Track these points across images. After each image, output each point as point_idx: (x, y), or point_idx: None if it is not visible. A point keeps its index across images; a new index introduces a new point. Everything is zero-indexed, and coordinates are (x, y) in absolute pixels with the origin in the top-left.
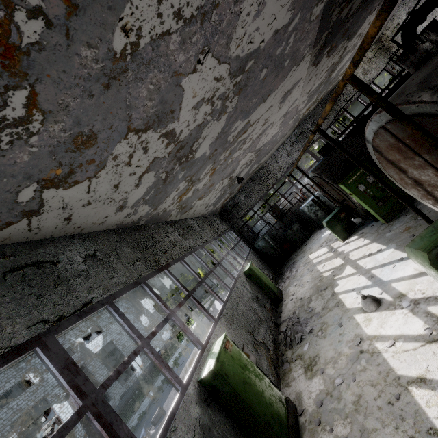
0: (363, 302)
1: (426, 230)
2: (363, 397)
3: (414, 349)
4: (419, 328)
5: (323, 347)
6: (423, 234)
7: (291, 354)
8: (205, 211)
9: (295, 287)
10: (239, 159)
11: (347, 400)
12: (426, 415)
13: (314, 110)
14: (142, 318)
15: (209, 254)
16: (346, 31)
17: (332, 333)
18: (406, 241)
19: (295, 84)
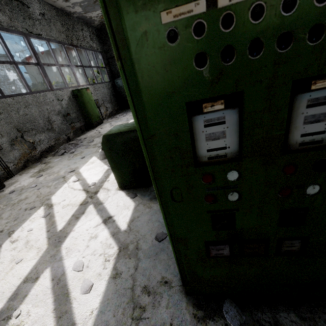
0: (100, 152)
1: (133, 122)
2: (26, 199)
3: (75, 189)
4: (93, 181)
5: (60, 164)
6: (129, 123)
7: (49, 159)
8: (68, 7)
9: (108, 125)
10: None
11: (20, 197)
12: (23, 223)
13: None
14: (9, 85)
15: (29, 48)
16: None
17: (74, 160)
18: None
19: None
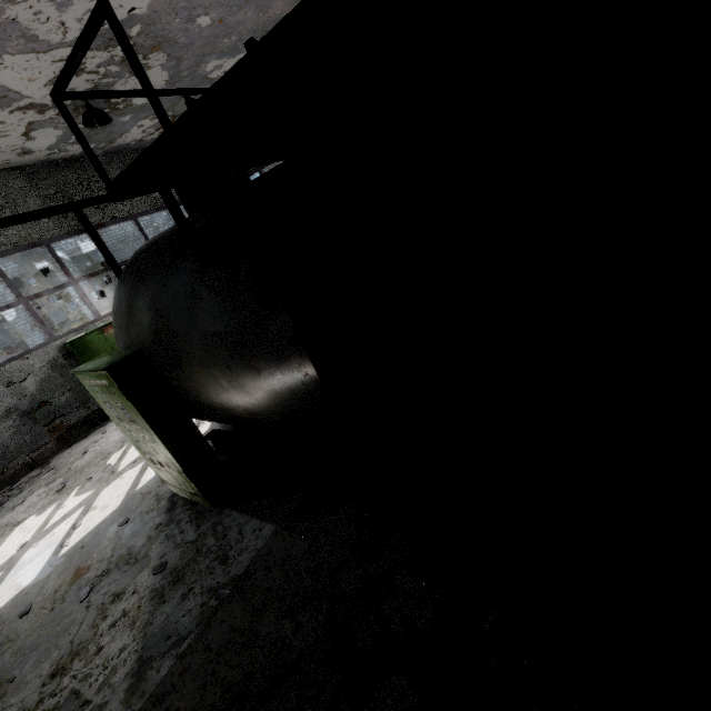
0: None
1: None
2: None
3: None
4: None
5: None
6: None
7: None
8: (56, 154)
9: None
10: None
11: None
12: None
13: None
14: None
15: None
16: None
17: None
18: (23, 604)
19: None
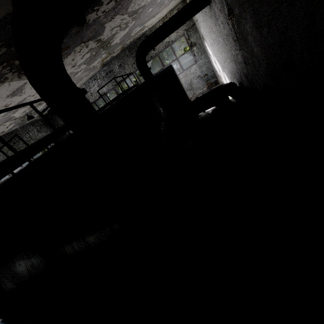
0: None
1: None
2: None
3: None
4: None
5: None
6: None
7: None
8: (8, 131)
9: None
10: (3, 118)
11: None
12: None
13: (122, 53)
14: None
15: None
16: (67, 47)
17: None
18: None
19: (21, 86)
